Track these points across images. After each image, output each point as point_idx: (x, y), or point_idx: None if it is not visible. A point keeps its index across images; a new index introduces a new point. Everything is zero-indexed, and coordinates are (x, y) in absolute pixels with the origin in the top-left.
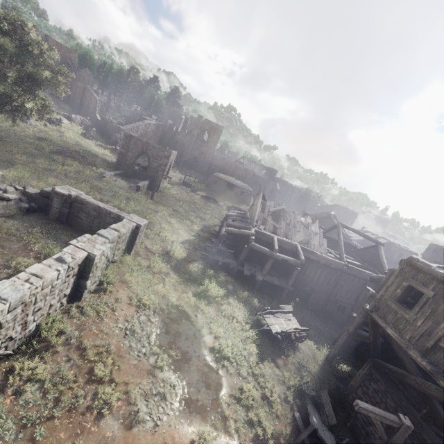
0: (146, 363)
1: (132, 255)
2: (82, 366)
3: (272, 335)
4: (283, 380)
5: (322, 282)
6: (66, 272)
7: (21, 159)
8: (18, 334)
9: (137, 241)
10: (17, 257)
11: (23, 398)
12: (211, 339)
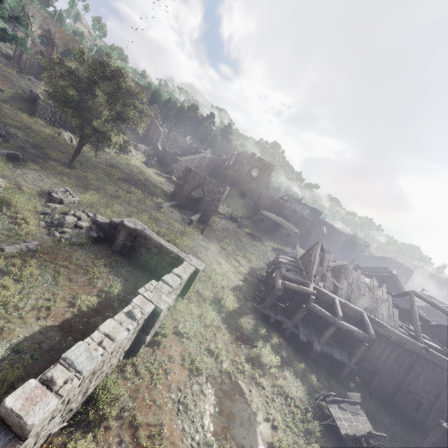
0: None
1: (184, 300)
2: None
3: (338, 434)
4: None
5: (391, 363)
6: (134, 330)
7: (94, 185)
8: (77, 403)
9: (192, 285)
10: (82, 293)
11: None
12: (269, 429)
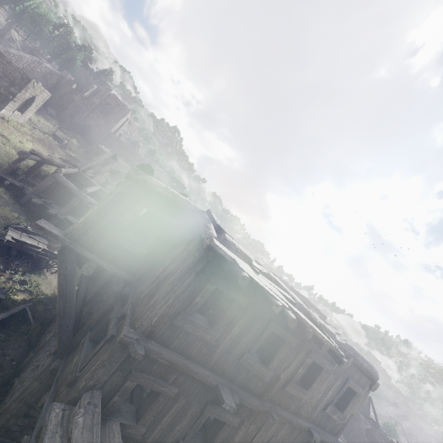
0: None
1: None
2: None
3: (10, 250)
4: None
5: None
6: None
7: None
8: None
9: None
10: None
11: None
12: None
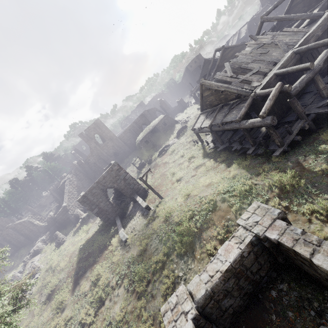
0: None
1: None
2: None
3: None
4: None
5: None
6: None
7: None
8: None
9: None
10: None
11: None
12: None
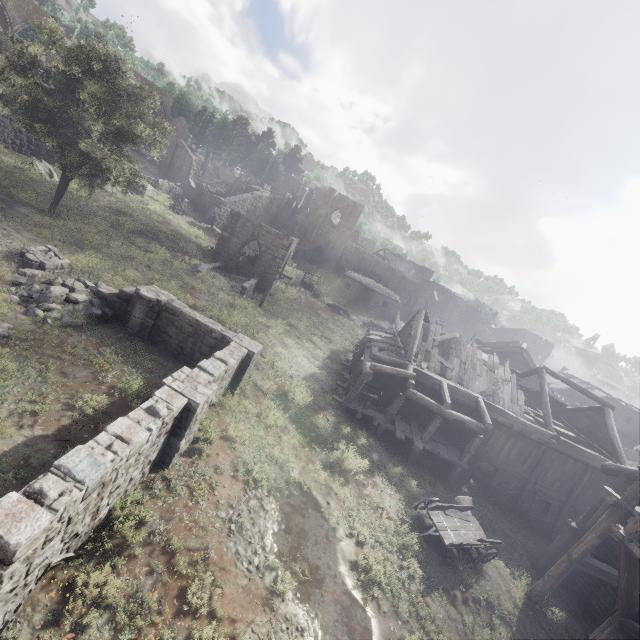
0: (259, 584)
1: (235, 395)
2: (169, 584)
3: (443, 546)
4: (463, 630)
5: (514, 459)
6: (159, 431)
7: (93, 241)
8: (85, 526)
9: (245, 374)
10: (84, 392)
11: (86, 638)
12: (352, 546)
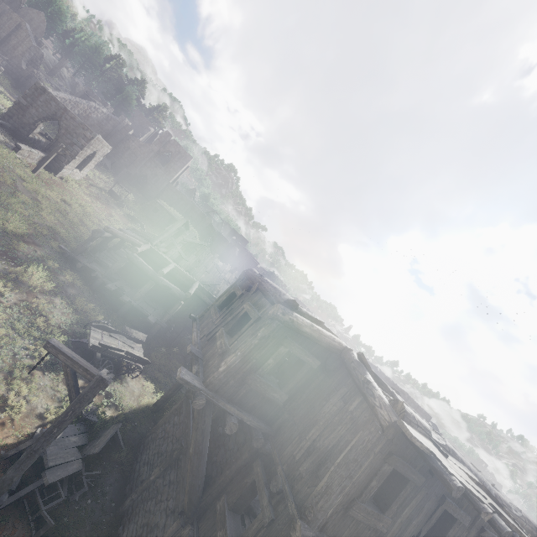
0: None
1: None
2: None
3: (92, 354)
4: (62, 398)
5: None
6: None
7: None
8: None
9: None
10: None
11: None
12: None
